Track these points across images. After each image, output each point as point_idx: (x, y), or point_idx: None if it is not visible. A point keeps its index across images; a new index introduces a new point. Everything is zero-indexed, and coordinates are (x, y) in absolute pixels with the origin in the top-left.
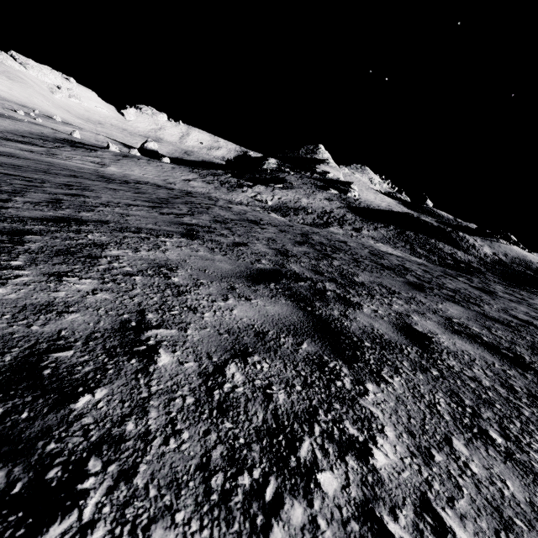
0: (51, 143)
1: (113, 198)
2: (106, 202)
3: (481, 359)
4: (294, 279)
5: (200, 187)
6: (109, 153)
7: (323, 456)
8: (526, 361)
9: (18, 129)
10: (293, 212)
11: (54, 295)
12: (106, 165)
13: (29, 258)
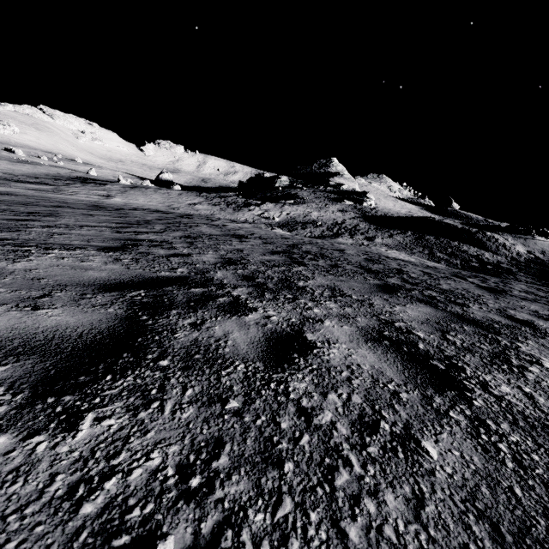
0: (62, 181)
1: (73, 222)
2: (56, 224)
3: (371, 376)
4: (192, 285)
5: (205, 209)
6: (118, 186)
7: None
8: (461, 376)
9: (36, 172)
10: (301, 226)
11: None
12: (111, 196)
13: None
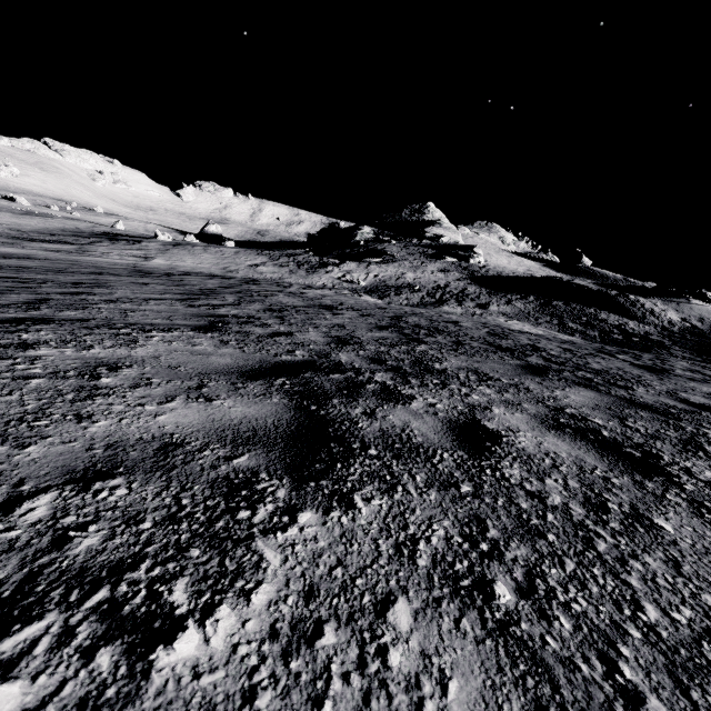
0: (85, 239)
1: (131, 294)
2: (116, 298)
3: (574, 463)
4: (328, 371)
5: (270, 272)
6: (157, 243)
7: (47, 650)
8: (661, 463)
9: (49, 227)
10: (394, 291)
11: None
12: (150, 257)
13: None
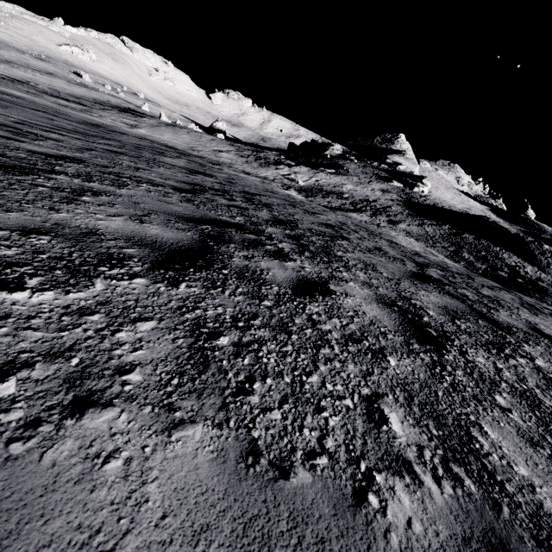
0: (101, 106)
1: None
2: None
3: None
4: None
5: (228, 158)
6: (156, 121)
7: None
8: None
9: (86, 96)
10: (323, 194)
11: None
12: (138, 127)
13: None
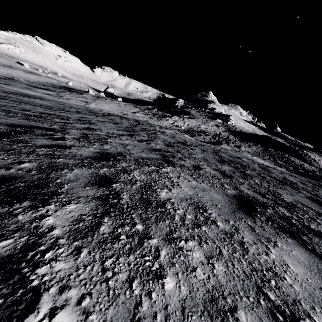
0: (58, 89)
1: (107, 130)
2: (107, 133)
3: None
4: (260, 206)
5: (141, 116)
6: (89, 95)
7: None
8: None
9: (40, 81)
10: (197, 134)
11: (199, 277)
12: (89, 102)
13: (138, 217)
